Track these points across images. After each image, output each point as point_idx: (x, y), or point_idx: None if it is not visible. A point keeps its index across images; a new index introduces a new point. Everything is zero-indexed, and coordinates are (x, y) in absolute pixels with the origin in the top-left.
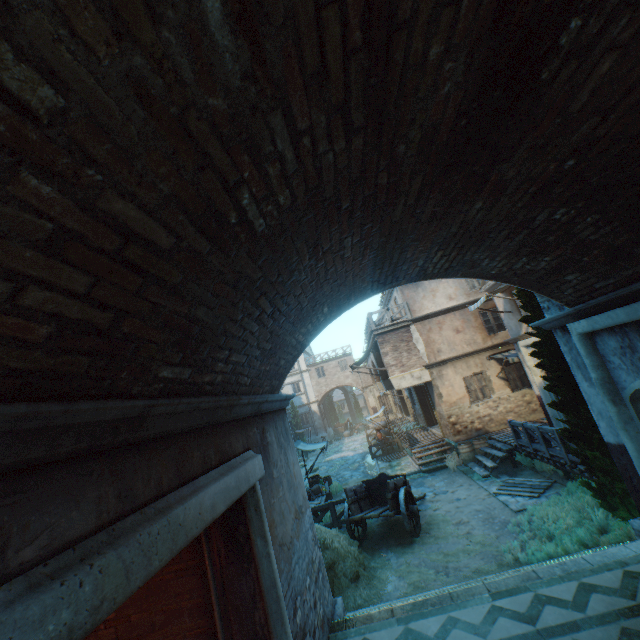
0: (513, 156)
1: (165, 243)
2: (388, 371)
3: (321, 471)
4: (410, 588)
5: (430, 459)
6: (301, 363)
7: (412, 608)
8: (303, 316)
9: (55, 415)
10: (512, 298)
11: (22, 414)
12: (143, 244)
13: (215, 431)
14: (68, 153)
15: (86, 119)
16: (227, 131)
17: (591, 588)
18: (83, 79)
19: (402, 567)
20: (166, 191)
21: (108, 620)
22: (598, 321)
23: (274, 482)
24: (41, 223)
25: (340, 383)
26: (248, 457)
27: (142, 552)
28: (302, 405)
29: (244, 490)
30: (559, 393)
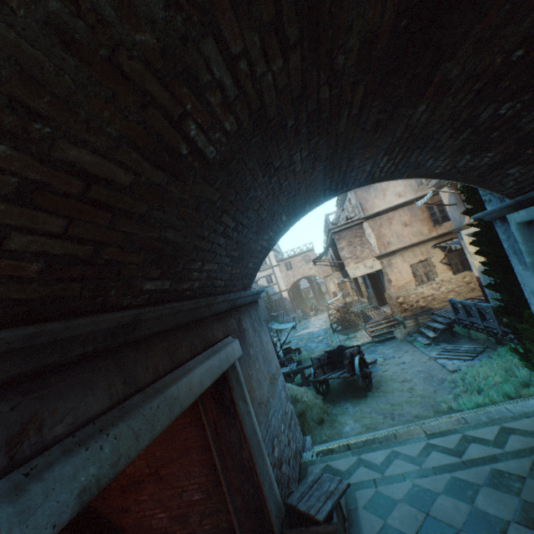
0: (457, 53)
1: (125, 180)
2: (344, 263)
3: (293, 344)
4: (363, 429)
5: (381, 332)
6: (272, 260)
7: (363, 444)
8: (264, 226)
9: (59, 331)
10: (457, 192)
11: (31, 334)
12: (105, 184)
13: (198, 325)
14: (11, 111)
15: (19, 75)
16: (161, 66)
17: (510, 431)
18: (3, 34)
19: (357, 414)
20: (115, 133)
21: (140, 455)
22: None
23: (251, 358)
24: (6, 179)
25: (305, 274)
26: (228, 342)
27: (146, 421)
28: (275, 293)
29: (226, 368)
30: (495, 276)
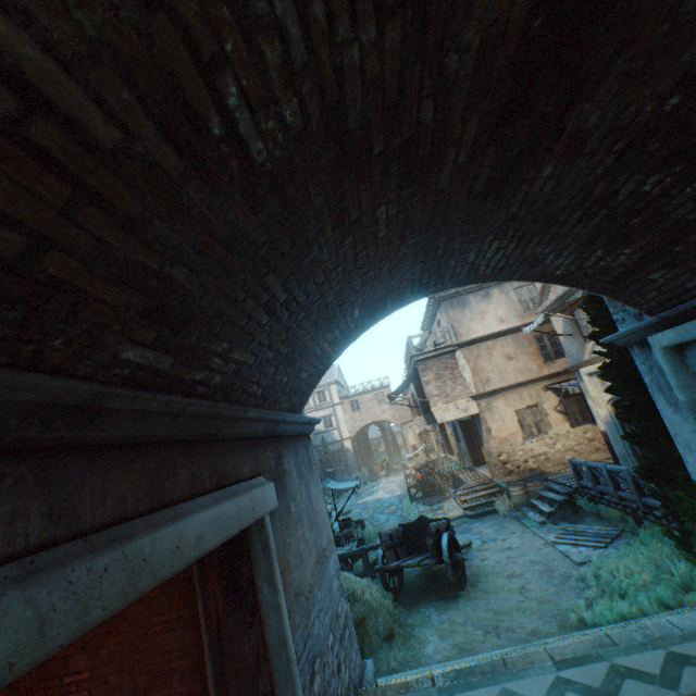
0: (599, 89)
1: (104, 136)
2: (430, 402)
3: (353, 514)
4: (454, 650)
5: (477, 502)
6: (334, 395)
7: (457, 676)
8: (328, 316)
9: None
10: (574, 318)
11: None
12: (62, 124)
13: (212, 448)
14: None
15: None
16: None
17: (683, 659)
18: None
19: (444, 625)
20: (90, 31)
21: (81, 681)
22: (689, 330)
23: (291, 518)
24: None
25: (376, 418)
26: (257, 484)
27: (73, 595)
28: (334, 441)
29: (247, 523)
30: (635, 422)
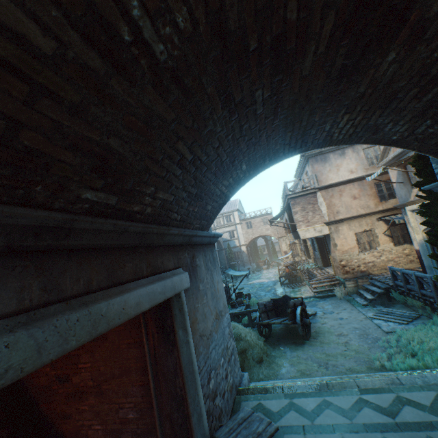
0: None
1: (44, 45)
2: (296, 225)
3: (245, 290)
4: (298, 373)
5: (323, 289)
6: (236, 218)
7: (297, 389)
8: (224, 170)
9: None
10: (406, 170)
11: None
12: (12, 38)
13: (148, 251)
14: None
15: None
16: None
17: None
18: None
19: (294, 358)
20: None
21: (86, 367)
22: None
23: (199, 293)
24: None
25: (262, 233)
26: (177, 273)
27: (58, 333)
28: (235, 246)
29: (169, 295)
30: None
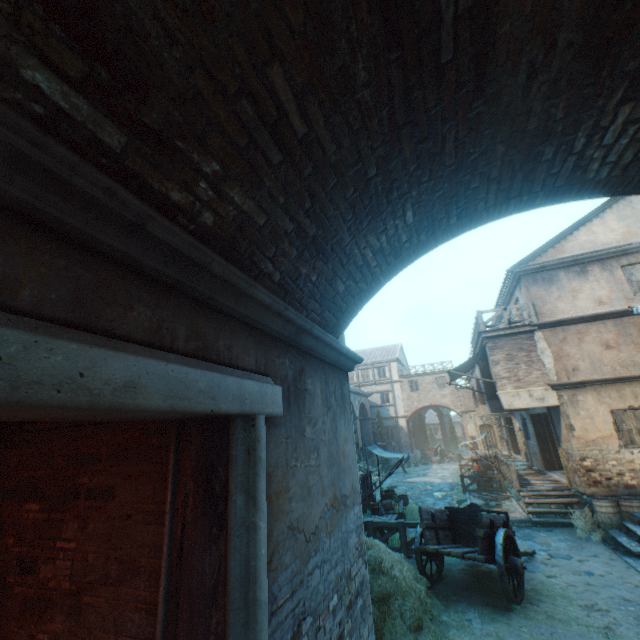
0: None
1: None
2: (496, 384)
3: (399, 490)
4: None
5: (545, 509)
6: (393, 372)
7: None
8: (370, 204)
9: None
10: None
11: None
12: None
13: (201, 311)
14: None
15: None
16: None
17: None
18: None
19: (488, 638)
20: None
21: (68, 550)
22: None
23: (303, 441)
24: None
25: (434, 401)
26: (258, 380)
27: None
28: (388, 417)
29: (226, 409)
30: None
